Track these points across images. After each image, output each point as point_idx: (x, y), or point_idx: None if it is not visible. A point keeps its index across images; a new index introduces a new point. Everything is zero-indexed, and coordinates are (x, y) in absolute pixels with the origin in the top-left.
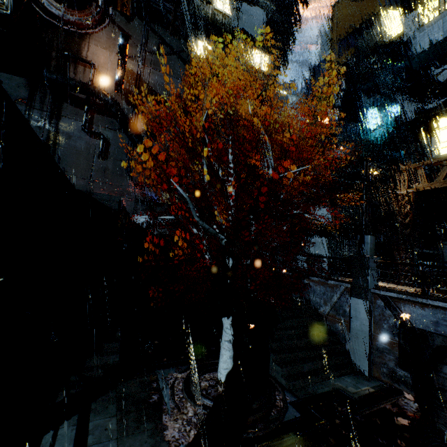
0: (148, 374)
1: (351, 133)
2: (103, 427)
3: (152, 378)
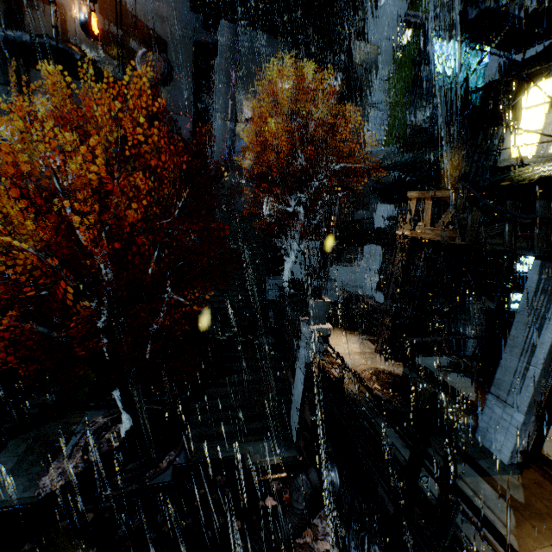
0: (78, 415)
1: (444, 77)
2: (2, 465)
3: (77, 420)
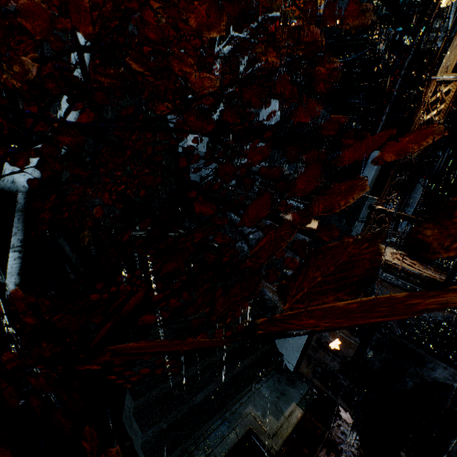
0: None
1: None
2: None
3: None
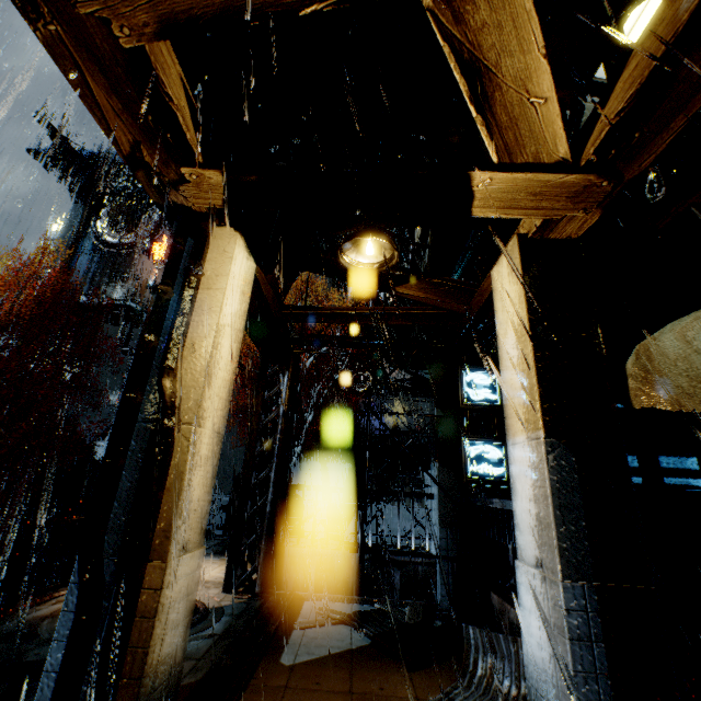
0: None
1: None
2: None
3: None
